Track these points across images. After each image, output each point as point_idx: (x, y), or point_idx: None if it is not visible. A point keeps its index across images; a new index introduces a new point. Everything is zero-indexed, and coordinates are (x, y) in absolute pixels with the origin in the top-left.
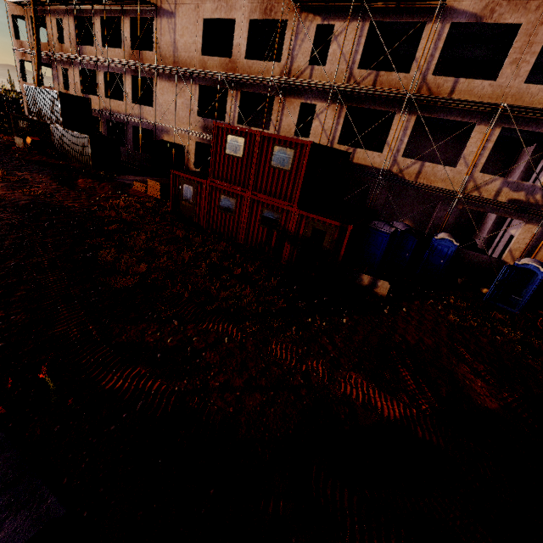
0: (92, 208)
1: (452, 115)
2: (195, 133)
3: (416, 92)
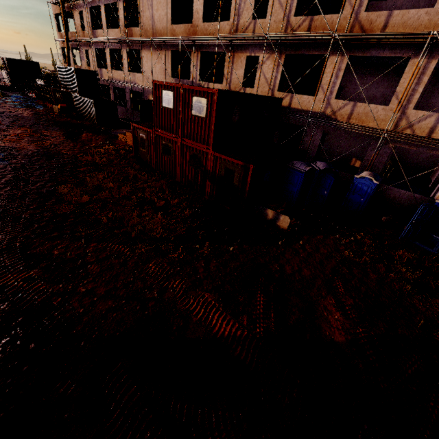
0: (79, 154)
1: (385, 51)
2: None
3: (348, 32)
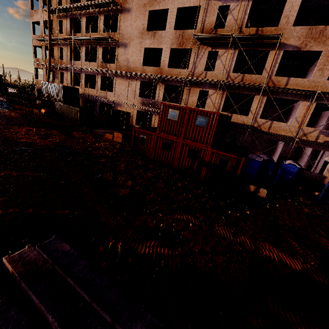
0: (88, 149)
1: (287, 96)
2: (139, 106)
3: (266, 85)
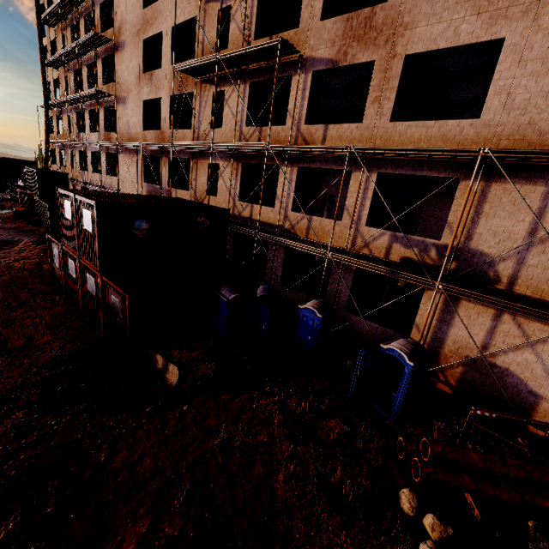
0: None
1: (329, 164)
2: None
3: (294, 143)
